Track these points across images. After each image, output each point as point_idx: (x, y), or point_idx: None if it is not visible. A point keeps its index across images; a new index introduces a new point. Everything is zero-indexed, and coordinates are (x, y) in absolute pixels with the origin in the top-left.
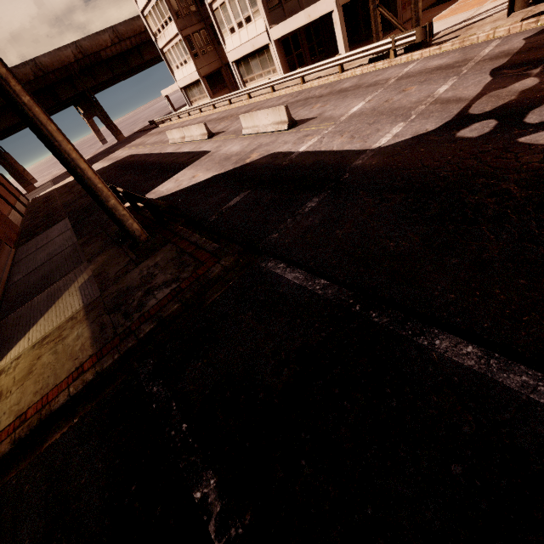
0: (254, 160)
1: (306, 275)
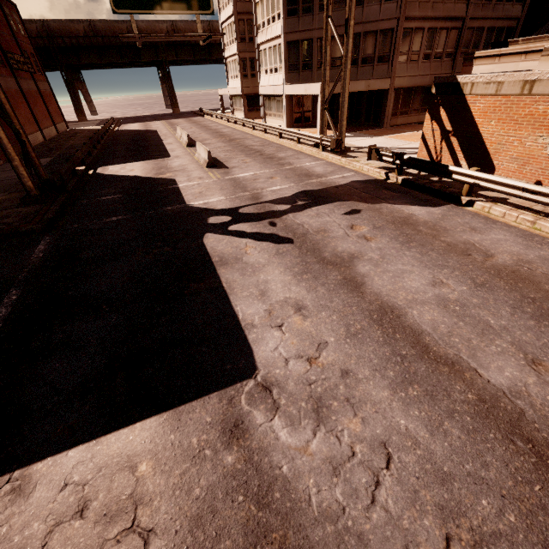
0: (162, 178)
1: (43, 249)
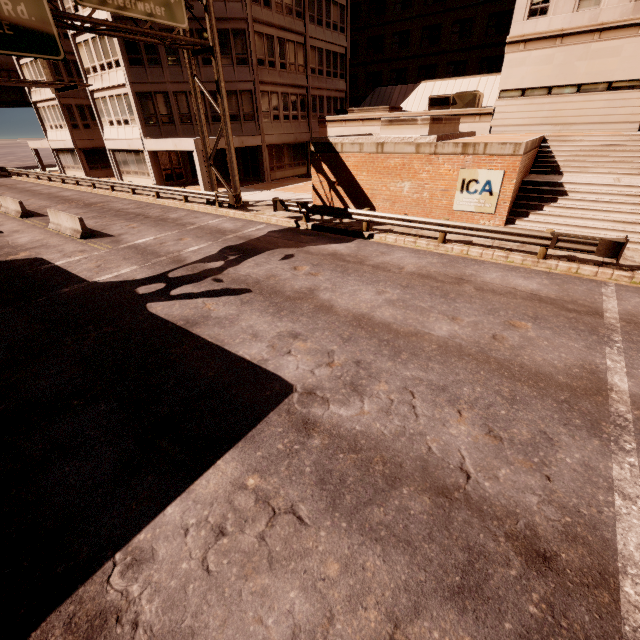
0: (16, 259)
1: None
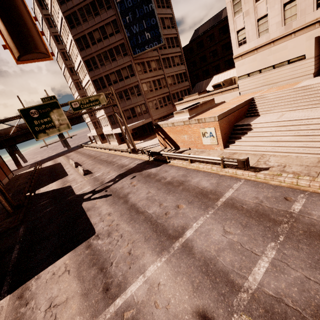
0: (65, 186)
1: (23, 230)
